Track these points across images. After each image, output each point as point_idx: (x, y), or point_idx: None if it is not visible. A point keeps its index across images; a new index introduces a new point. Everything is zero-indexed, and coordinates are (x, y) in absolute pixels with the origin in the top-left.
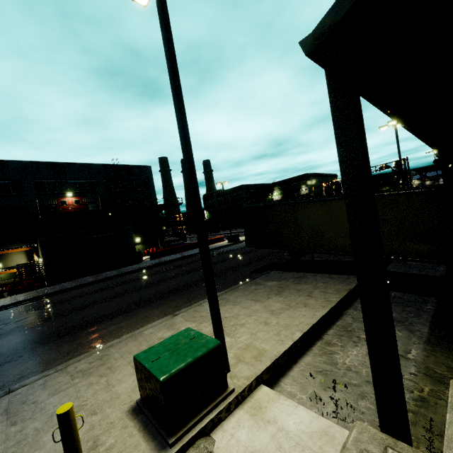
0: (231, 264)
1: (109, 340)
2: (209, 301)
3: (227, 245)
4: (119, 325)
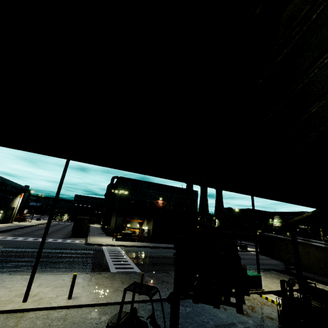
0: (247, 262)
1: None
2: (257, 264)
3: (239, 250)
4: None
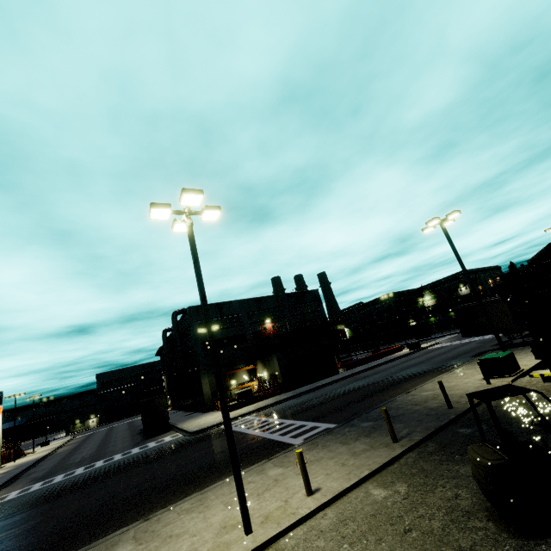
0: (444, 358)
1: (419, 385)
2: (498, 340)
3: (412, 352)
4: (412, 383)
